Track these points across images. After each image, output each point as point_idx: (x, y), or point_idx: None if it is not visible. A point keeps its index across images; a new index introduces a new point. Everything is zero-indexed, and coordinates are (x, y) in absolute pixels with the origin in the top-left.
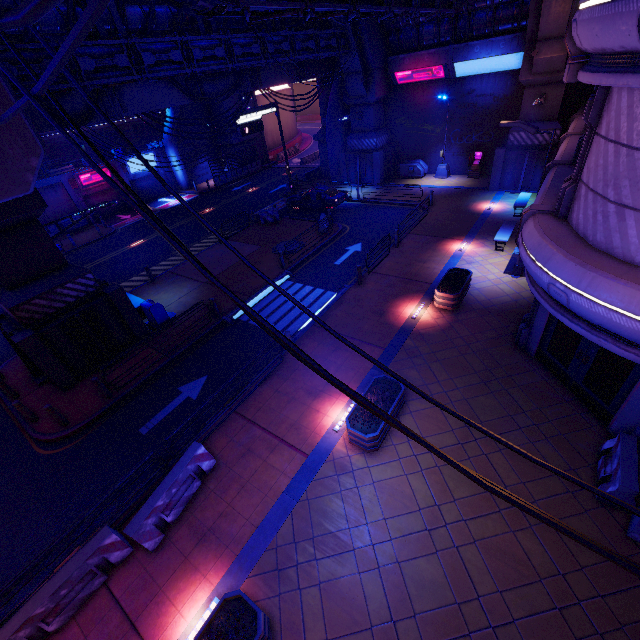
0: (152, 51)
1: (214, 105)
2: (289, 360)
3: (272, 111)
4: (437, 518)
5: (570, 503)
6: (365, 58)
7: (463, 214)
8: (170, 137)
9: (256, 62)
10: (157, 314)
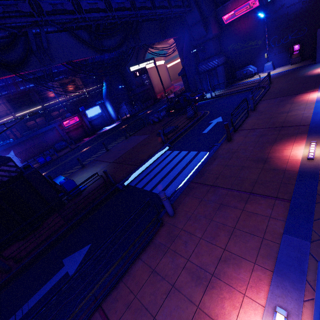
0: (50, 4)
1: (126, 77)
2: (168, 223)
3: (151, 62)
4: None
5: None
6: (202, 11)
7: (303, 79)
8: (106, 96)
9: (128, 12)
10: (70, 188)
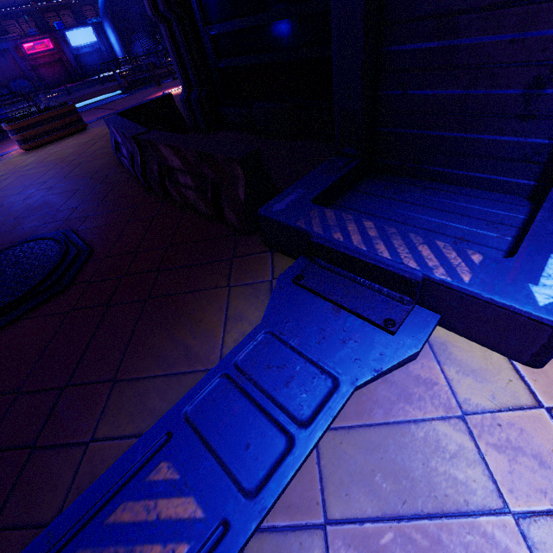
0: None
1: None
2: None
3: None
4: (16, 171)
5: (110, 154)
6: None
7: None
8: (104, 10)
9: None
10: None
